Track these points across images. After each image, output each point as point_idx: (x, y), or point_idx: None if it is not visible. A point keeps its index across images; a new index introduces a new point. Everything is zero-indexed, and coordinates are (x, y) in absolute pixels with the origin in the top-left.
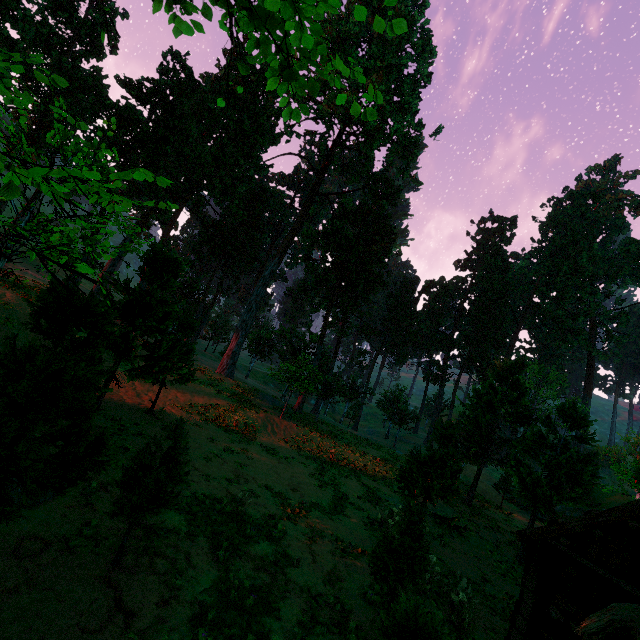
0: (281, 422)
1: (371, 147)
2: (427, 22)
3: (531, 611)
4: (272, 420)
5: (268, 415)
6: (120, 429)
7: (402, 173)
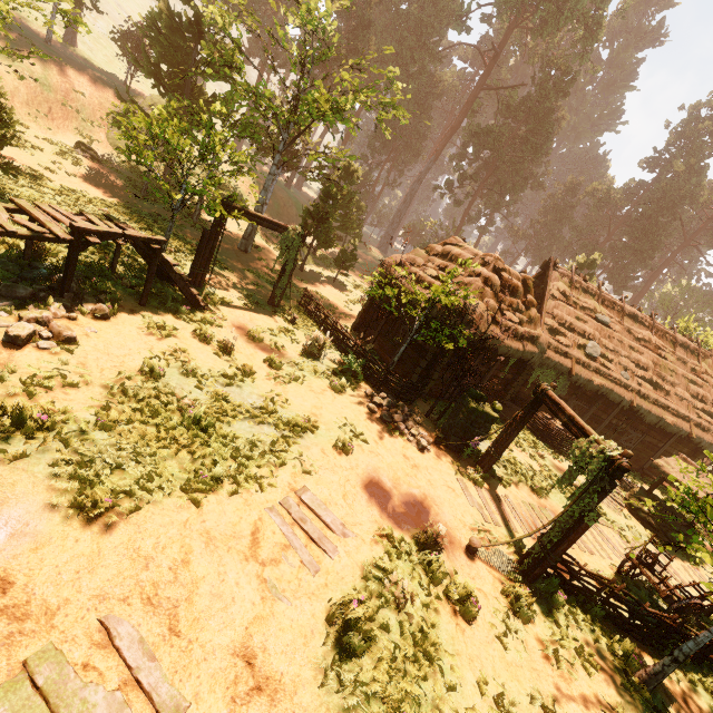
0: None
1: (541, 36)
2: None
3: None
4: None
5: None
6: (326, 257)
7: (580, 58)
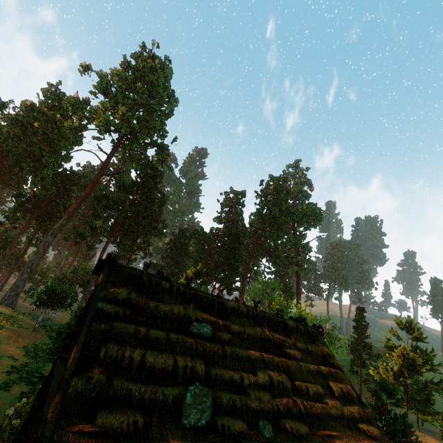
0: (31, 334)
1: (132, 147)
2: (169, 85)
3: (29, 413)
4: (21, 332)
5: (20, 329)
6: None
7: (161, 163)
